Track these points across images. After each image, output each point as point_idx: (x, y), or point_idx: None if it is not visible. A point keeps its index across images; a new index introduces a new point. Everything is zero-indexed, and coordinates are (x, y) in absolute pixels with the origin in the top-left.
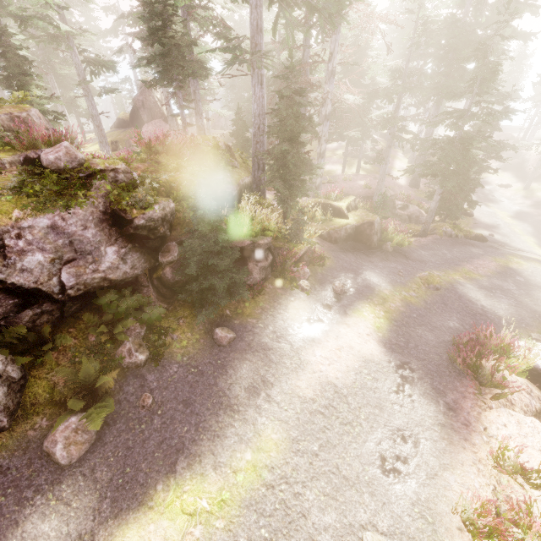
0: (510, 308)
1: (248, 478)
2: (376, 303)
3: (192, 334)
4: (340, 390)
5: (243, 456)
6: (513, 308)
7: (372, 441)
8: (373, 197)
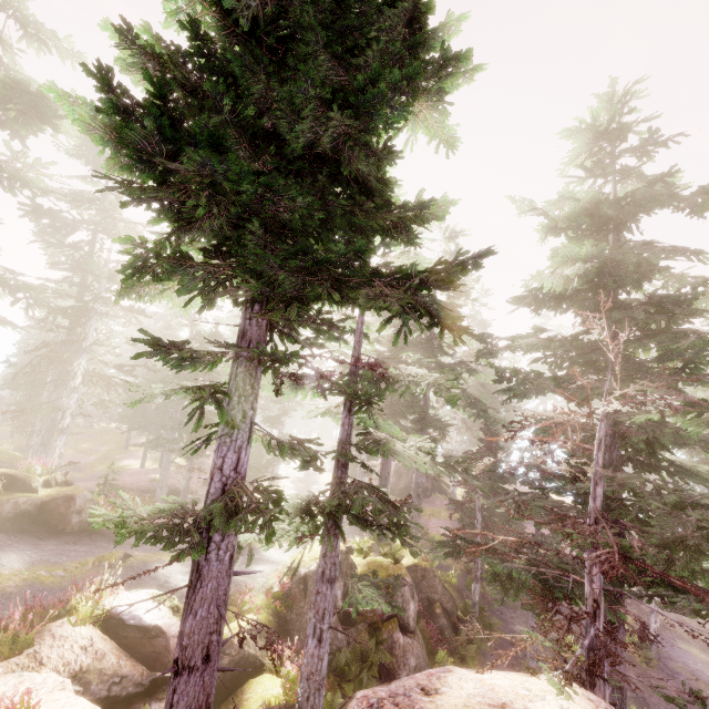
0: None
1: None
2: None
3: None
4: None
5: None
6: None
7: None
8: (156, 490)
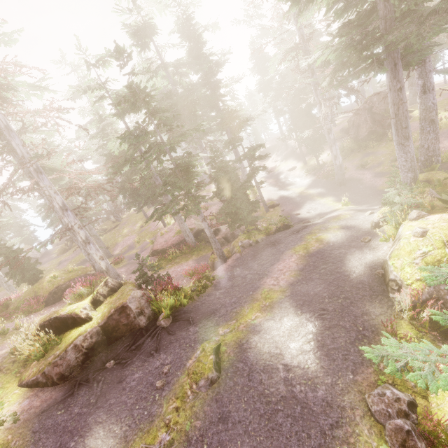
0: (324, 337)
1: None
2: None
3: None
4: None
5: None
6: (328, 337)
7: None
8: (185, 239)
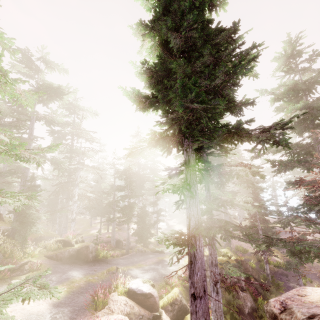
0: (152, 275)
1: None
2: (65, 284)
3: None
4: None
5: None
6: (153, 275)
7: None
8: (111, 241)
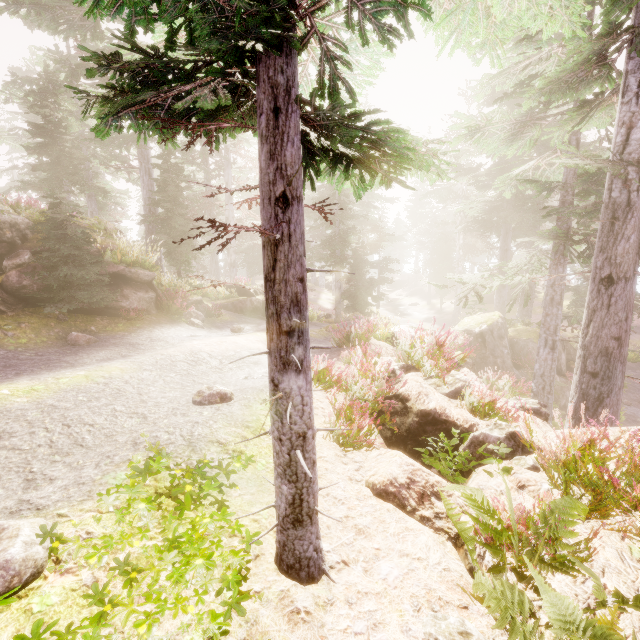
0: None
1: (74, 380)
2: None
3: (37, 336)
4: (214, 356)
5: (75, 373)
6: None
7: (239, 373)
8: None
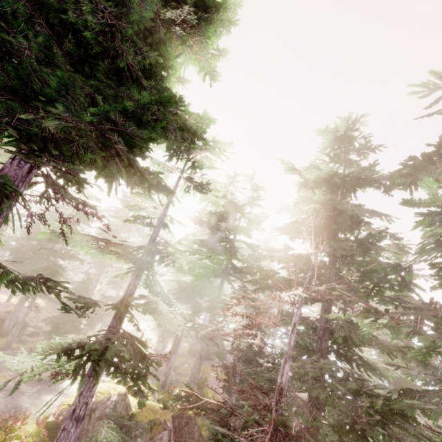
0: None
1: None
2: None
3: None
4: None
5: None
6: None
7: None
8: (6, 320)
